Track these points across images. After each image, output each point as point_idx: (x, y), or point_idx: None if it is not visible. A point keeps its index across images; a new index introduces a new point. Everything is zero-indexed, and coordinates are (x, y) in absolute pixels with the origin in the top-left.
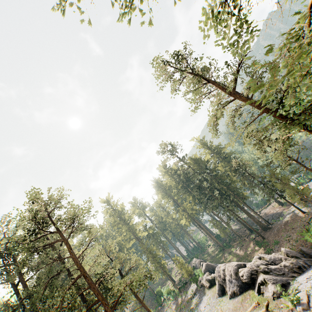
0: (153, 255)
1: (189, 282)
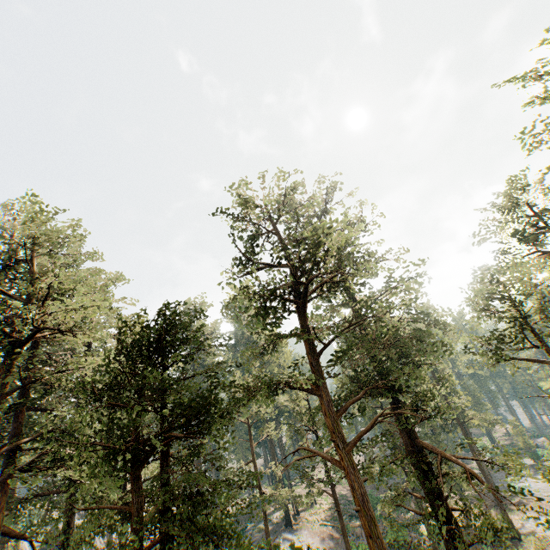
0: (477, 401)
1: (521, 455)
